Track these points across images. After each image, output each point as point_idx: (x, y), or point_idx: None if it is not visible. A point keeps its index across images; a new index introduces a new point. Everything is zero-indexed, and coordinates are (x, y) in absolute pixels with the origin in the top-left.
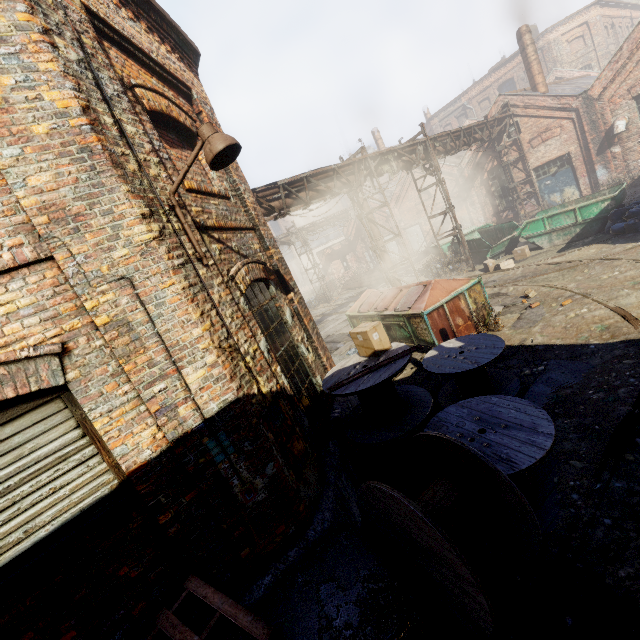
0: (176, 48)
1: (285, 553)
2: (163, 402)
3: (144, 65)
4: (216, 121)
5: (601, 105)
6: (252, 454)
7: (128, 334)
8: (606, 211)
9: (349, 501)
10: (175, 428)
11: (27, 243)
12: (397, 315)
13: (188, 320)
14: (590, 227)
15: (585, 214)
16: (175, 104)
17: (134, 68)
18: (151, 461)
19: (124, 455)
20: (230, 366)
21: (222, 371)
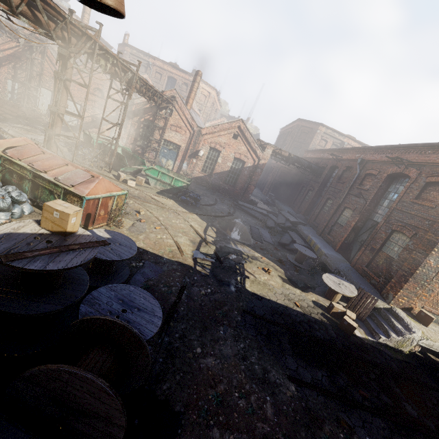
0: None
1: None
2: None
3: None
4: None
5: (202, 139)
6: None
7: None
8: (183, 188)
9: None
10: None
11: None
12: (57, 184)
13: None
14: (174, 190)
15: (176, 183)
16: None
17: None
18: None
19: None
20: None
21: None
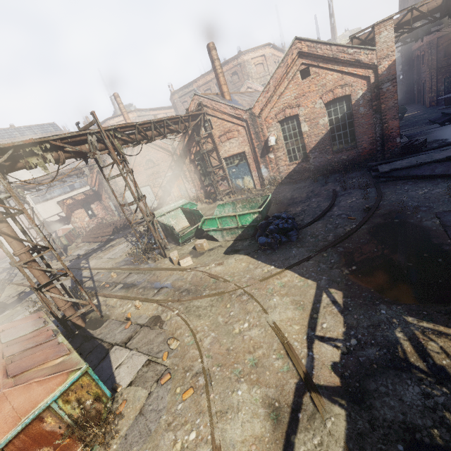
0: None
1: None
2: None
3: None
4: None
5: (261, 121)
6: None
7: None
8: (256, 221)
9: None
10: None
11: None
12: None
13: None
14: (248, 231)
15: (243, 220)
16: None
17: None
18: None
19: None
20: None
21: None
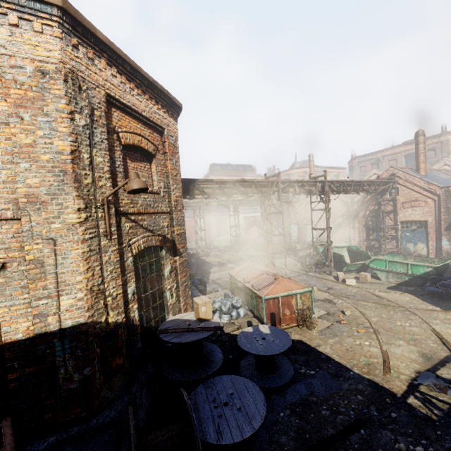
0: (166, 106)
1: (72, 427)
2: (42, 311)
3: (136, 117)
4: (176, 145)
5: None
6: (80, 358)
7: (40, 268)
8: (428, 274)
9: (140, 408)
10: (41, 327)
11: (12, 209)
12: (251, 290)
13: (77, 270)
14: (415, 280)
15: (414, 270)
16: (146, 139)
17: (127, 120)
18: (20, 341)
19: (7, 332)
20: (92, 302)
21: (84, 304)
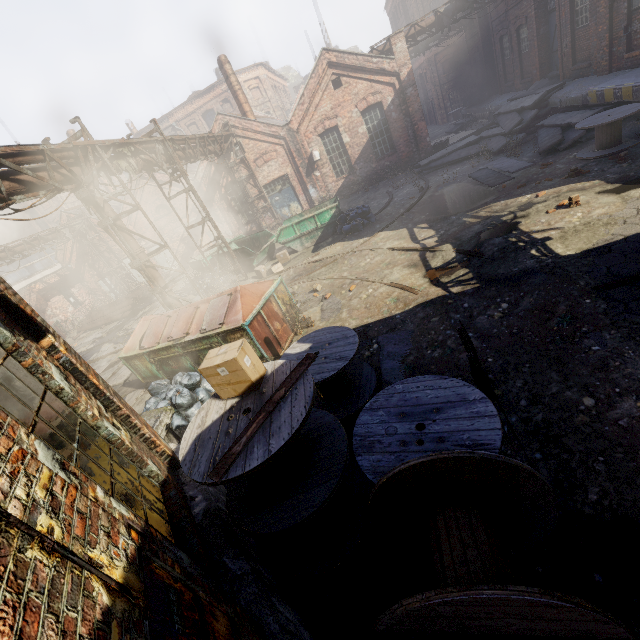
0: None
1: None
2: None
3: None
4: None
5: (300, 137)
6: None
7: None
8: (335, 217)
9: (300, 633)
10: None
11: None
12: (207, 336)
13: None
14: (327, 230)
15: (322, 220)
16: None
17: None
18: None
19: None
20: None
21: None
